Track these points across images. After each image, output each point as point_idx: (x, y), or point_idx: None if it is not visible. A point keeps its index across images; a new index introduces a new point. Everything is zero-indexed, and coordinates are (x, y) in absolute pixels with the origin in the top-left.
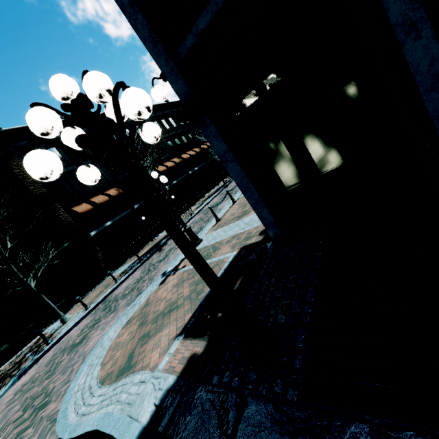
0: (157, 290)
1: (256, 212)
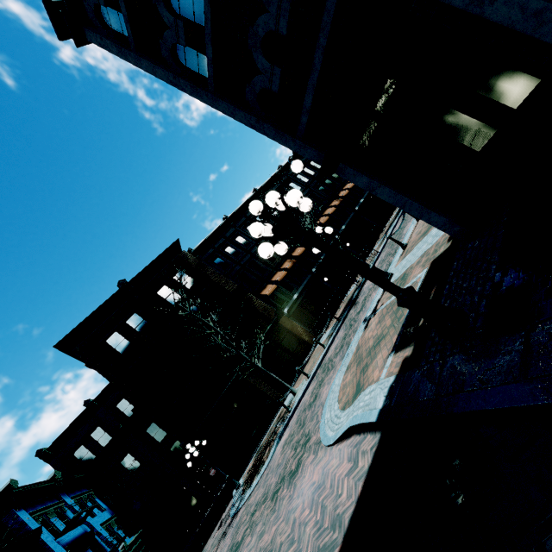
0: (363, 335)
1: (424, 220)
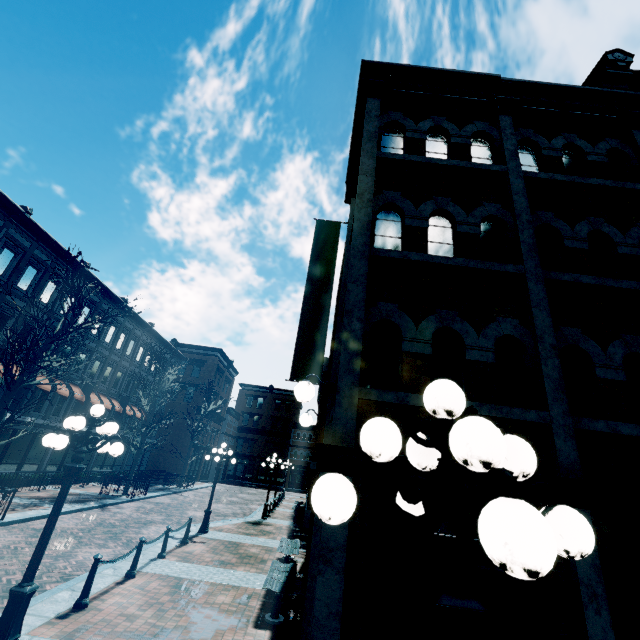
0: None
1: None
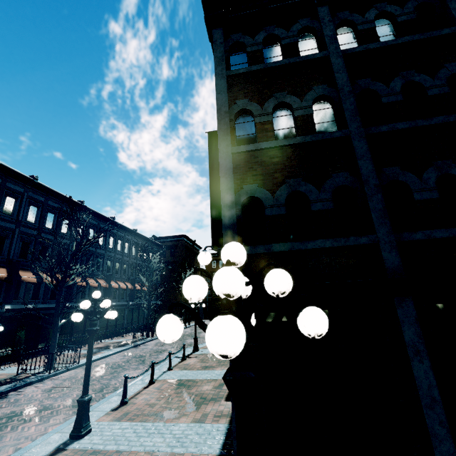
0: None
1: (235, 444)
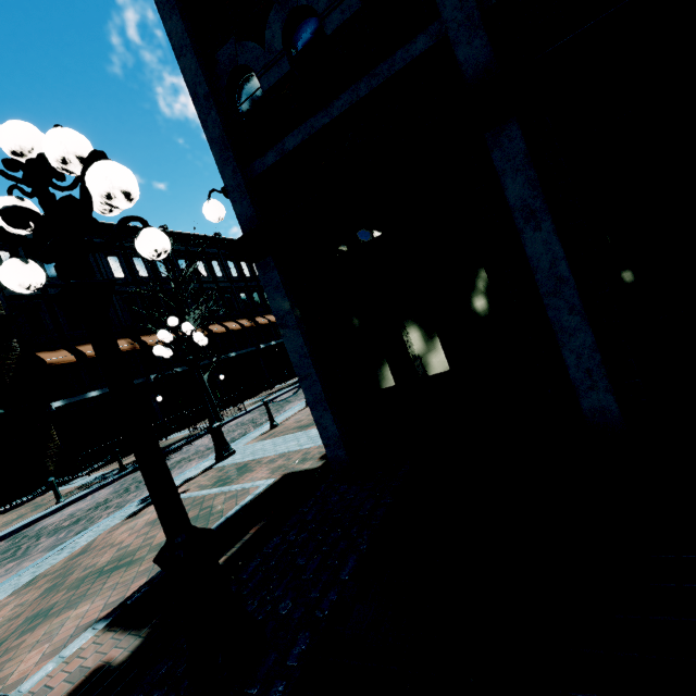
0: (117, 527)
1: (314, 415)
